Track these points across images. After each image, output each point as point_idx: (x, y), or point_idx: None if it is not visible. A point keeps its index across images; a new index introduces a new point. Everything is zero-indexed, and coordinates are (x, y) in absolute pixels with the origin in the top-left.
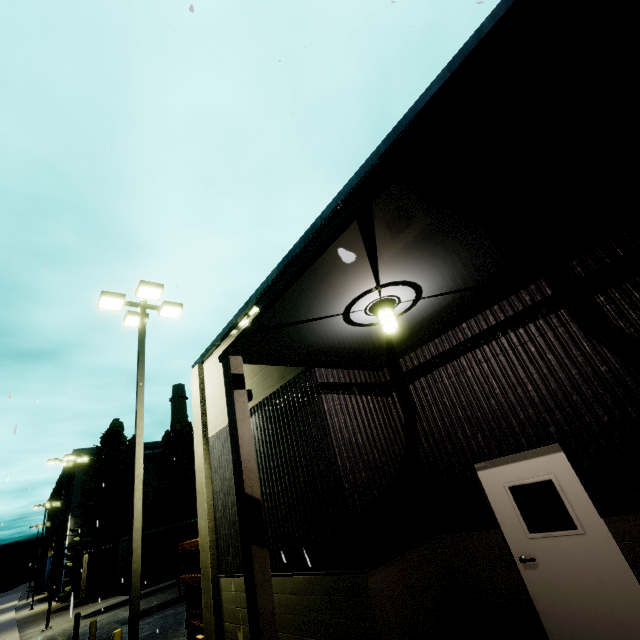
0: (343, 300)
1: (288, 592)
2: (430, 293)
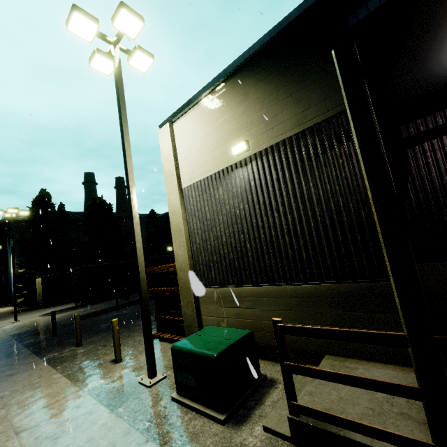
0: None
1: (288, 296)
2: None
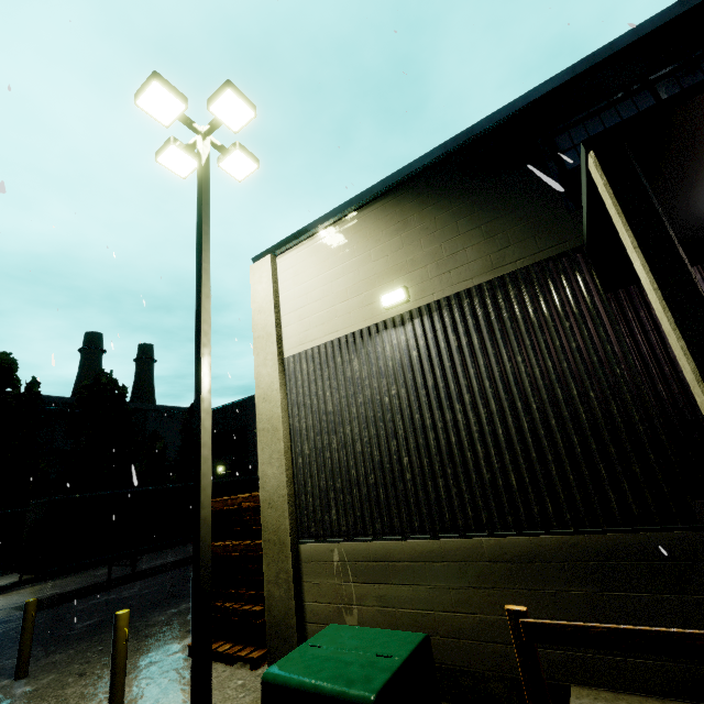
0: None
1: (486, 559)
2: None
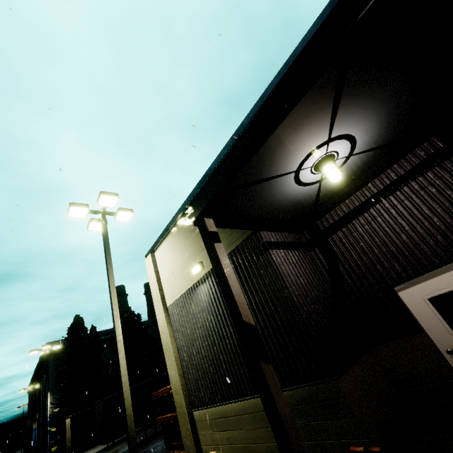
0: (300, 155)
1: (261, 410)
2: (359, 149)
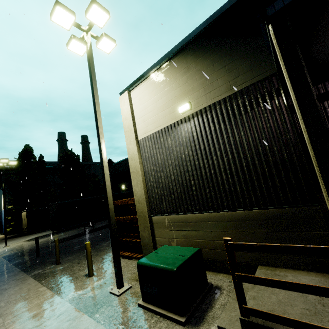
0: None
1: (226, 220)
2: None
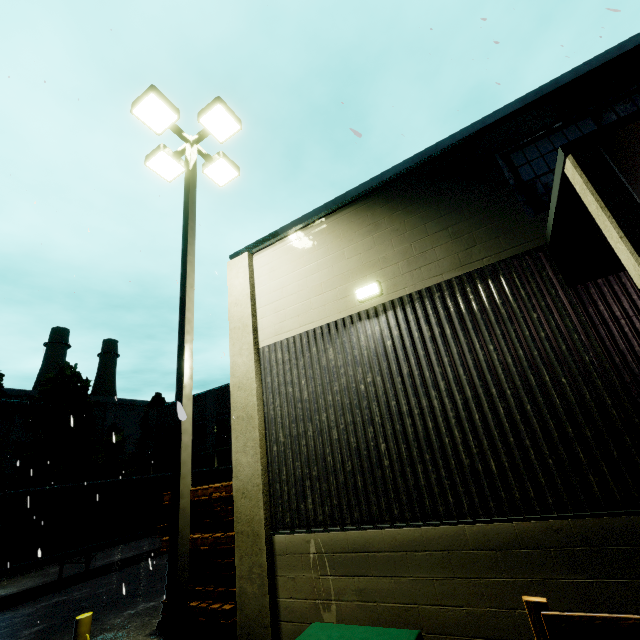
0: None
1: (470, 547)
2: None
